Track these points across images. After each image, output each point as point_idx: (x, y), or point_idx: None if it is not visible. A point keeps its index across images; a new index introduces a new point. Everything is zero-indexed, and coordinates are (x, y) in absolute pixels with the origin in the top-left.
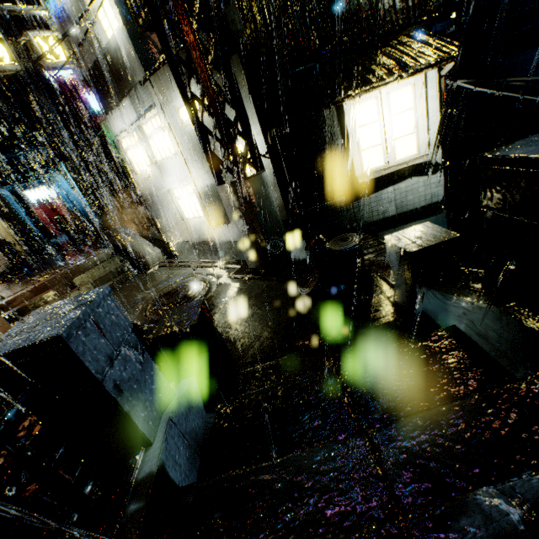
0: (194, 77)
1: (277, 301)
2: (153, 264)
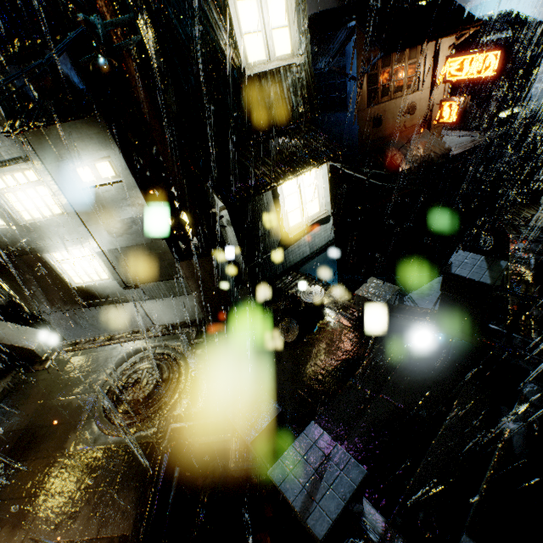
0: (141, 158)
1: (270, 354)
2: (45, 352)
